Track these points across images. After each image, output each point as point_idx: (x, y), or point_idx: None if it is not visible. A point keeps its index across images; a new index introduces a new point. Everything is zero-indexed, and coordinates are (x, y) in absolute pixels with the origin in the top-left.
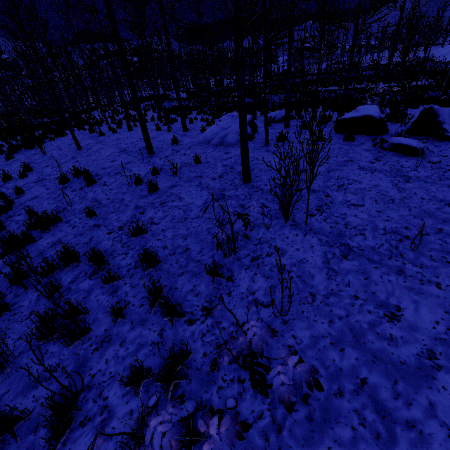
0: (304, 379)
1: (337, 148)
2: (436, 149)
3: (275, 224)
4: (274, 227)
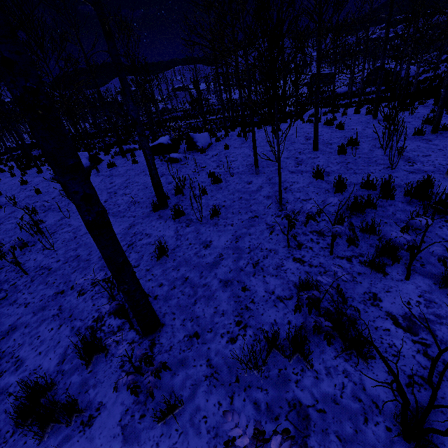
0: (16, 244)
1: (142, 165)
2: (191, 157)
3: (75, 214)
4: (74, 216)
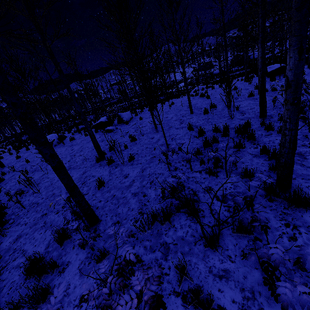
0: (18, 190)
1: None
2: (120, 127)
3: (51, 171)
4: (50, 172)
